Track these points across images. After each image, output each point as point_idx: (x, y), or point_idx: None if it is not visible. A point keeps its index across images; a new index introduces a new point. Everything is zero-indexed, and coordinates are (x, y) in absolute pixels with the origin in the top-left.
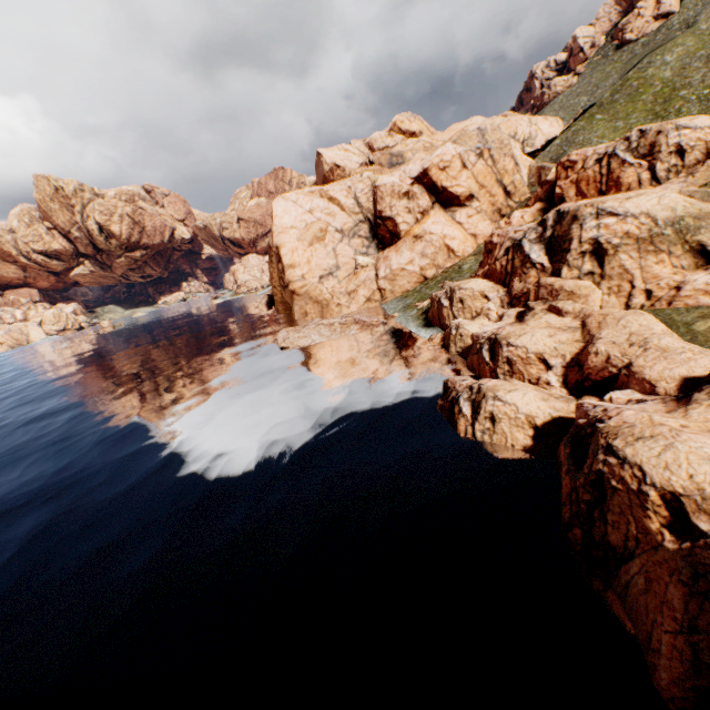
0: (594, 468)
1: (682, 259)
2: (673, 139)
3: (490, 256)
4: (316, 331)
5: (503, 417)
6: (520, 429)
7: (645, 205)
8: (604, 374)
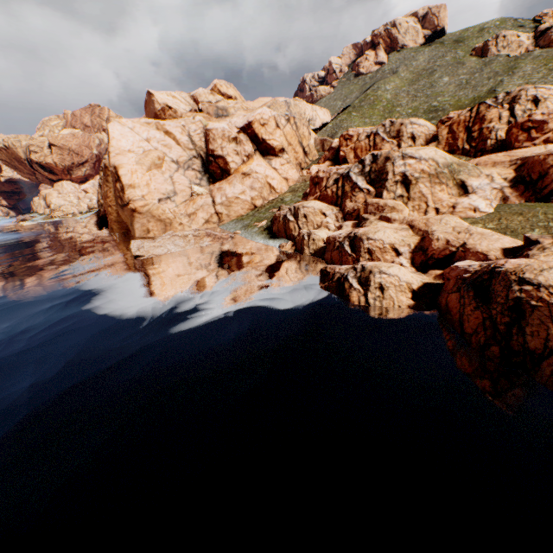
0: (511, 297)
1: (453, 189)
2: (410, 129)
3: (318, 187)
4: (171, 241)
5: (390, 286)
6: (403, 294)
7: (430, 154)
8: (445, 253)
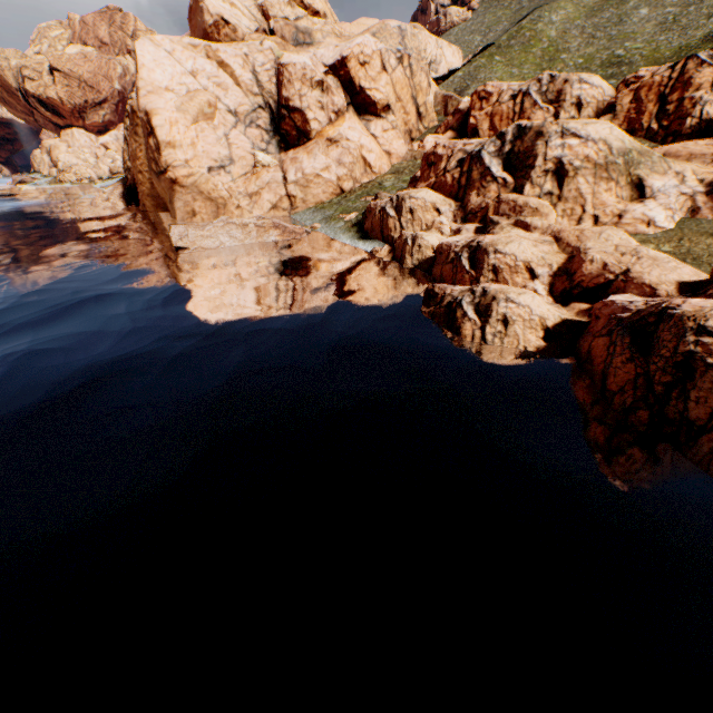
0: (681, 350)
1: (624, 190)
2: (576, 91)
3: (434, 169)
4: (226, 231)
5: (517, 319)
6: (533, 331)
7: (602, 133)
8: (599, 281)
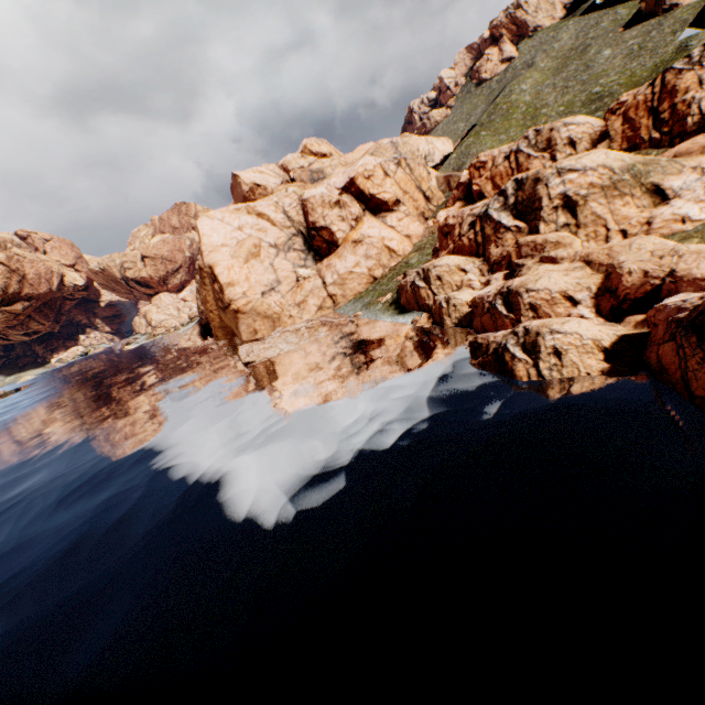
0: None
1: (642, 199)
2: (564, 133)
3: (450, 237)
4: (282, 339)
5: (568, 348)
6: (591, 355)
7: (598, 160)
8: (645, 289)
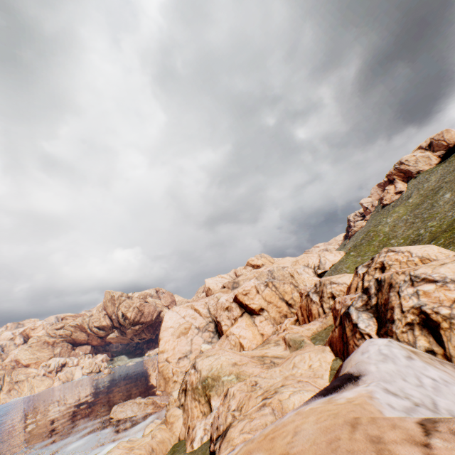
0: None
1: (205, 406)
2: (329, 289)
3: None
4: (131, 407)
5: None
6: None
7: (204, 364)
8: None
